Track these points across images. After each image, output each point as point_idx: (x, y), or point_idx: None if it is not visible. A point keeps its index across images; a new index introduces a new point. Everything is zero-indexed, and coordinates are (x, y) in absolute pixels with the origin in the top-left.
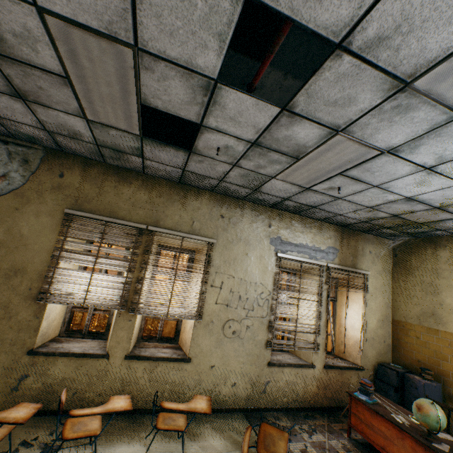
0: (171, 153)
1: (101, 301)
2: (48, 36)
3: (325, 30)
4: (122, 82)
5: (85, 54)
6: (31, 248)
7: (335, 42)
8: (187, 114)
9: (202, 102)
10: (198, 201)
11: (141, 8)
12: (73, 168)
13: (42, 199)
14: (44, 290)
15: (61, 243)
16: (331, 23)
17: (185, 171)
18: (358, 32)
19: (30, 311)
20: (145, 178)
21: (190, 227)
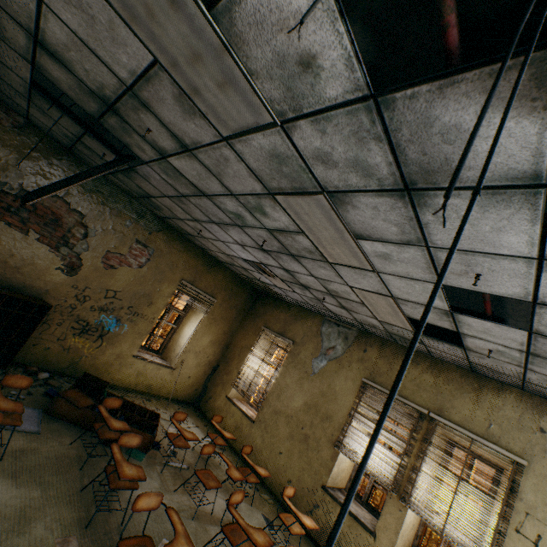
0: (446, 346)
1: (376, 471)
2: (353, 292)
3: (511, 296)
4: (391, 307)
5: (370, 297)
6: (338, 402)
7: (527, 300)
8: (442, 325)
9: (448, 320)
10: (498, 398)
11: (389, 286)
12: (373, 345)
13: (350, 366)
14: (339, 439)
15: (356, 404)
16: (511, 293)
17: (470, 362)
18: (543, 297)
19: (328, 452)
20: (432, 360)
21: (483, 429)
